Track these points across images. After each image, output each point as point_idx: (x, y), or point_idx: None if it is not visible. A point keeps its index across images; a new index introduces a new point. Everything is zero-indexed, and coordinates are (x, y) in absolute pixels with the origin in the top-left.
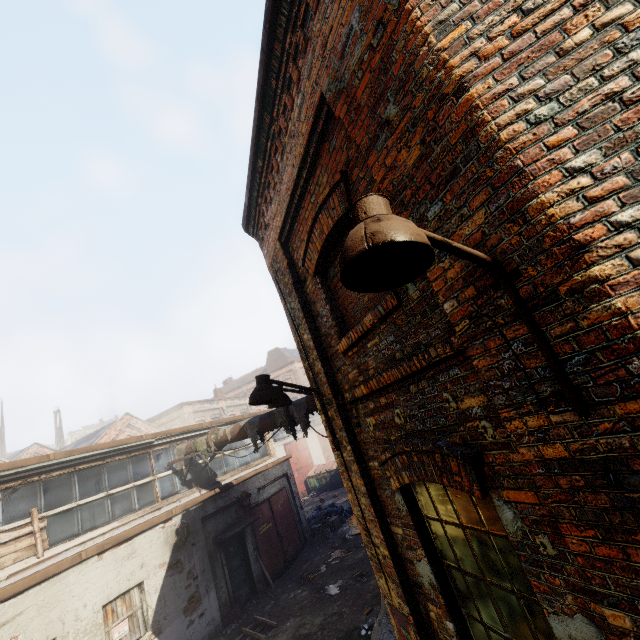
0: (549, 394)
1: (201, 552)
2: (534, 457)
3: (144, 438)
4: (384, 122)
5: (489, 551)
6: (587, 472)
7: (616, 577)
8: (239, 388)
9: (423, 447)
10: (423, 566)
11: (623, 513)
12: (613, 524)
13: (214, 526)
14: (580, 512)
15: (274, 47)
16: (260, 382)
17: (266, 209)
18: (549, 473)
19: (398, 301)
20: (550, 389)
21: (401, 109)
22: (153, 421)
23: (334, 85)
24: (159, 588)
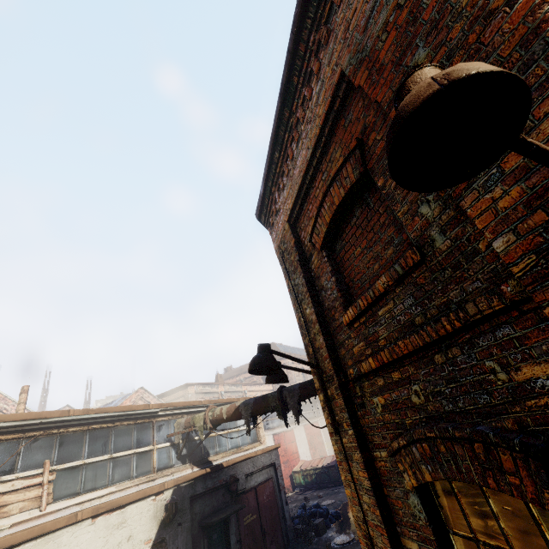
0: None
1: (186, 534)
2: None
3: (150, 407)
4: (411, 69)
5: None
6: None
7: None
8: (237, 376)
9: (455, 432)
10: None
11: None
12: None
13: (201, 507)
14: None
15: (298, 48)
16: (261, 350)
17: (278, 196)
18: None
19: (421, 256)
20: None
21: (433, 48)
22: (162, 397)
23: (355, 58)
24: None
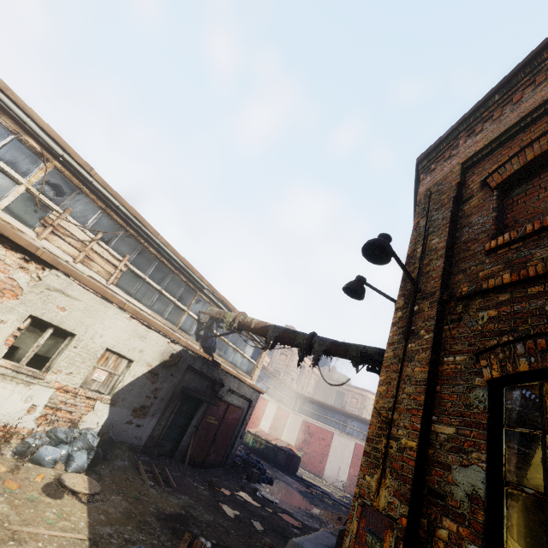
0: None
1: (171, 385)
2: None
3: (203, 280)
4: None
5: None
6: None
7: None
8: None
9: None
10: (470, 472)
11: None
12: None
13: (189, 379)
14: None
15: None
16: (383, 237)
17: (465, 141)
18: None
19: None
20: None
21: None
22: None
23: None
24: (136, 376)
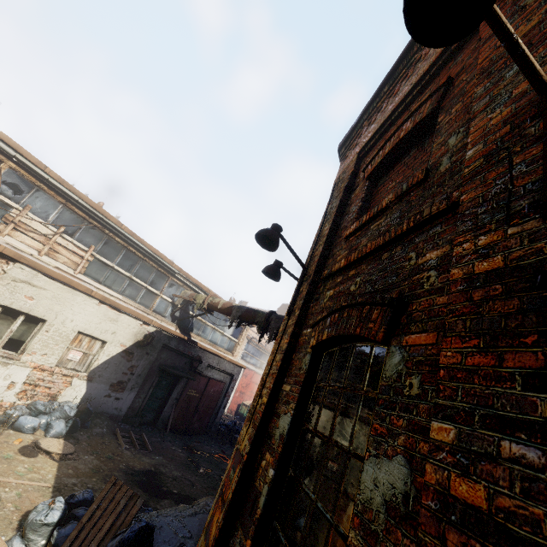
0: (523, 207)
1: (147, 363)
2: (463, 275)
3: (173, 265)
4: (519, 8)
5: (352, 410)
6: (513, 279)
7: (471, 386)
8: None
9: (359, 299)
10: (286, 418)
11: (527, 315)
12: (506, 329)
13: (166, 357)
14: (476, 322)
15: None
16: (273, 227)
17: (365, 130)
18: (468, 288)
19: (425, 175)
20: (527, 201)
21: None
22: None
23: None
24: (111, 356)
